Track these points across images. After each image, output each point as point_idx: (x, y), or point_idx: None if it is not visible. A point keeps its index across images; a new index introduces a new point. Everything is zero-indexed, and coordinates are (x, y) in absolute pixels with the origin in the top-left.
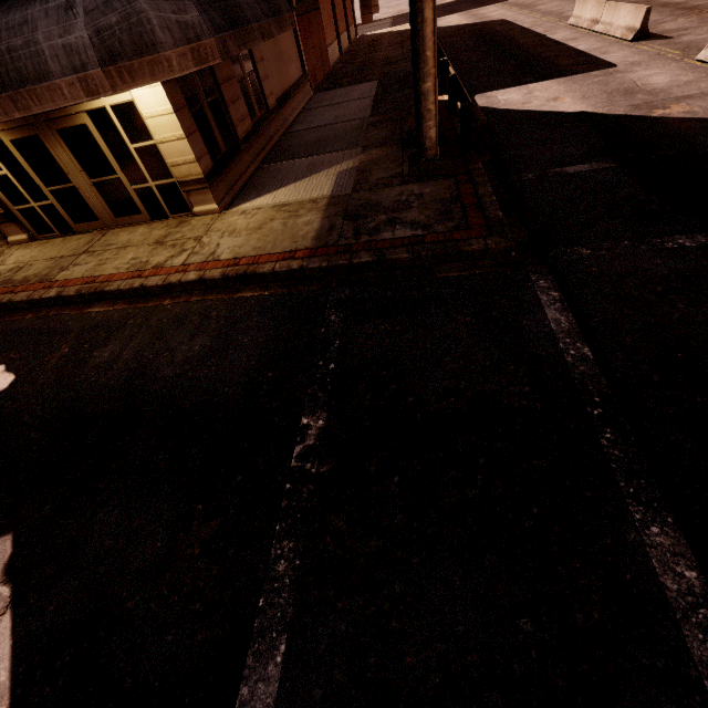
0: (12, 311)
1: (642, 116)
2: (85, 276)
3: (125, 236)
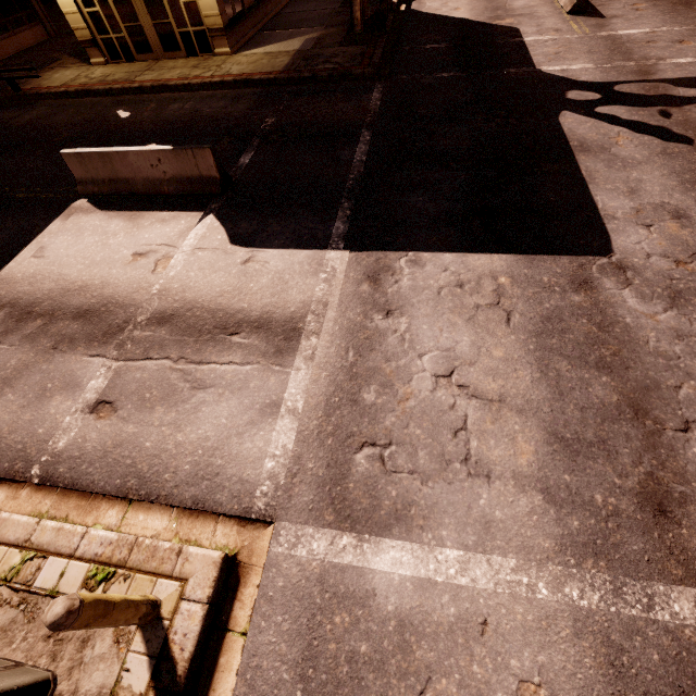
0: (111, 96)
1: (487, 23)
2: (153, 79)
3: (172, 64)
